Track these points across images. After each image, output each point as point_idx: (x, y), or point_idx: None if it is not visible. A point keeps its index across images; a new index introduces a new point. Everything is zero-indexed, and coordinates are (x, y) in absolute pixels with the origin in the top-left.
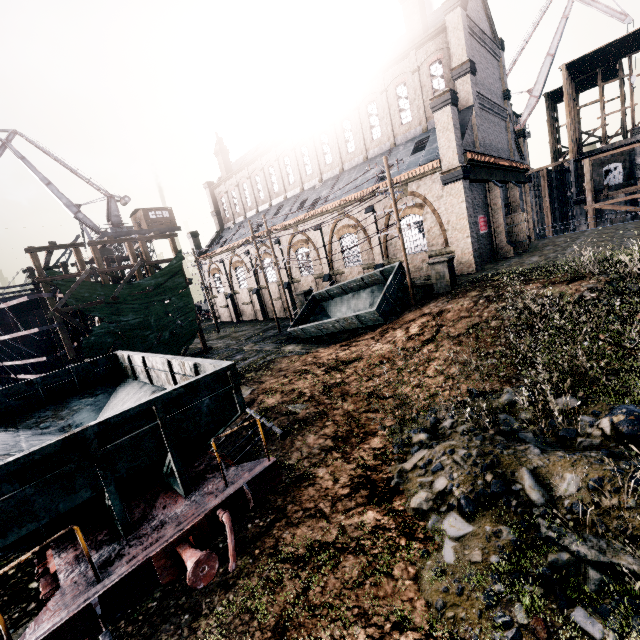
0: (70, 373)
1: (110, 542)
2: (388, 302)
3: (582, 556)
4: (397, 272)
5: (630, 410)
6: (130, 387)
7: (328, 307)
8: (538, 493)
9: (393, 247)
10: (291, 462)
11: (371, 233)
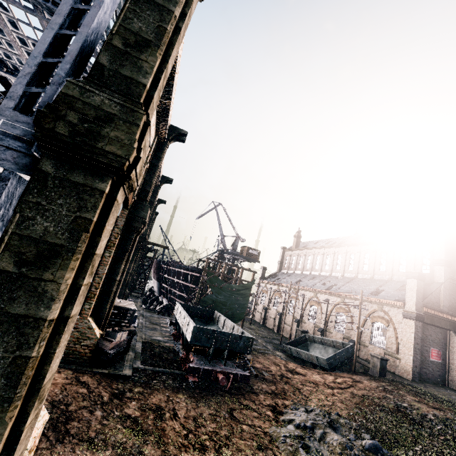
0: (200, 309)
1: (205, 361)
2: (336, 360)
3: (315, 447)
4: (349, 348)
5: (375, 441)
6: (214, 326)
7: (310, 346)
8: (320, 434)
9: (365, 335)
10: (253, 387)
11: (354, 320)
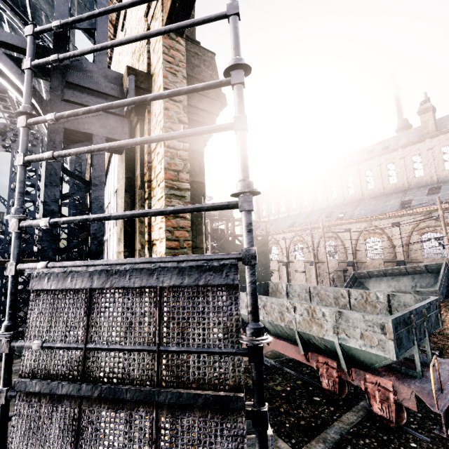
0: None
1: (412, 377)
2: (443, 286)
3: None
4: (444, 268)
5: None
6: None
7: (366, 283)
8: None
9: (414, 251)
10: None
11: (395, 239)
